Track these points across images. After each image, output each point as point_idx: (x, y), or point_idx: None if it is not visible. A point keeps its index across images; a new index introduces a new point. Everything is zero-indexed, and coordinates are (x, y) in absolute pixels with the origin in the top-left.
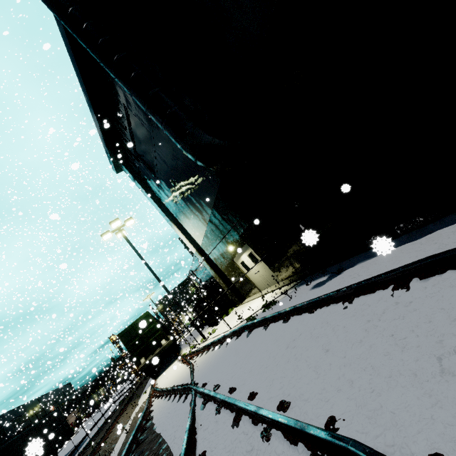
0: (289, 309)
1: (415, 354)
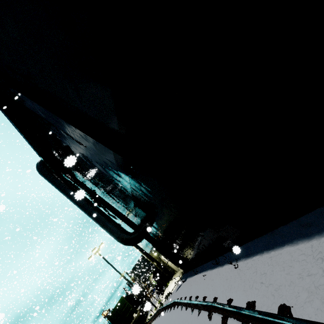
0: (164, 306)
1: None
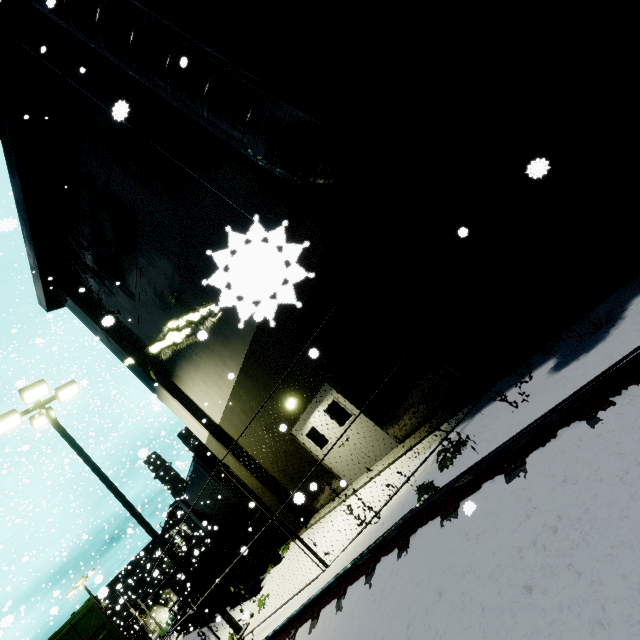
0: (605, 376)
1: None
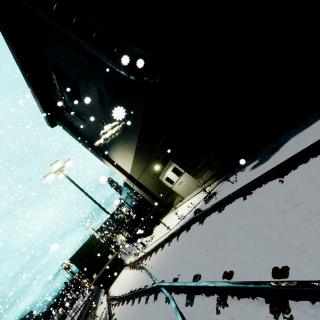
0: (250, 183)
1: None
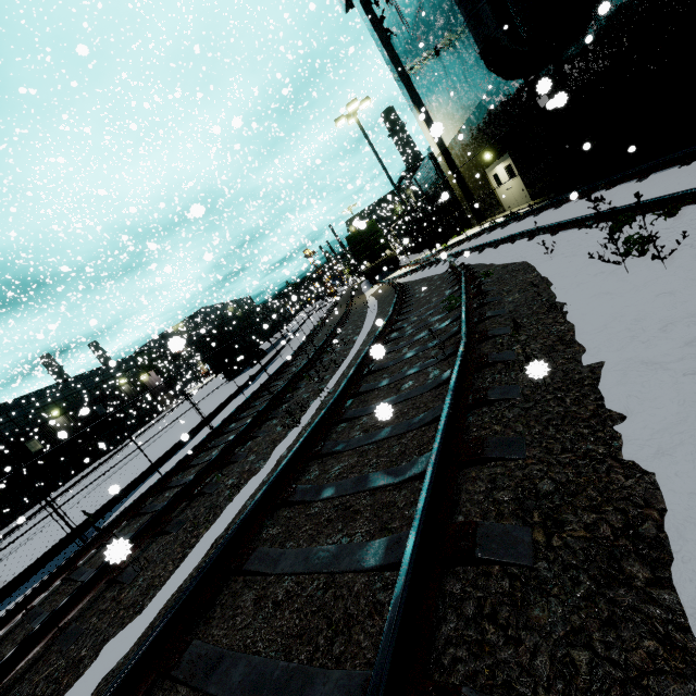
0: (526, 212)
1: (560, 216)
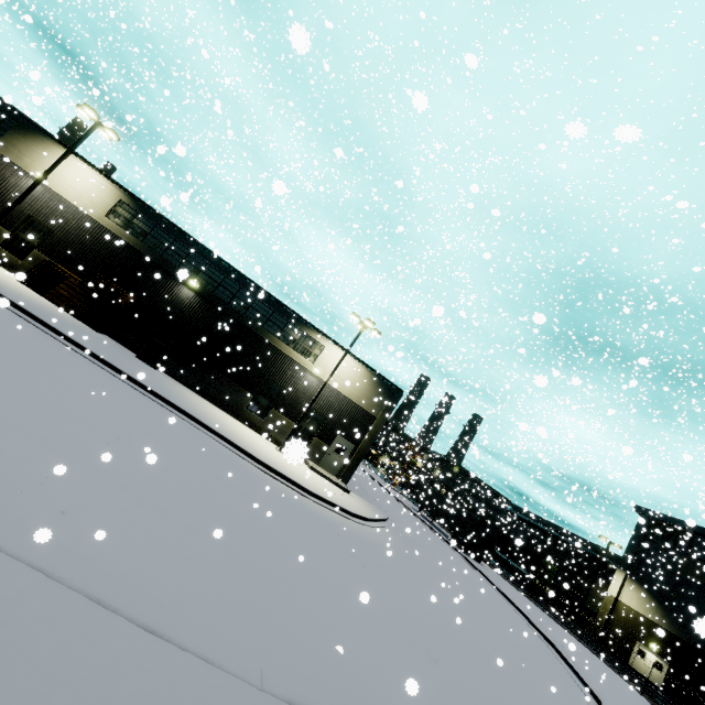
0: None
1: None
